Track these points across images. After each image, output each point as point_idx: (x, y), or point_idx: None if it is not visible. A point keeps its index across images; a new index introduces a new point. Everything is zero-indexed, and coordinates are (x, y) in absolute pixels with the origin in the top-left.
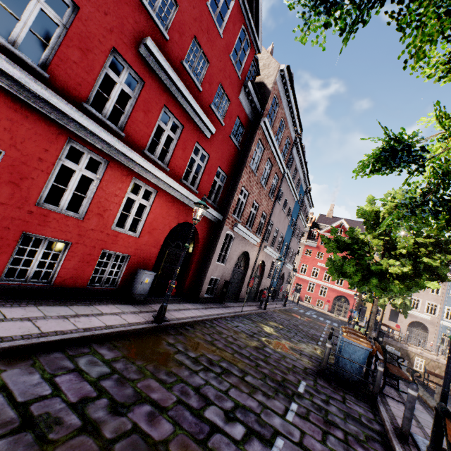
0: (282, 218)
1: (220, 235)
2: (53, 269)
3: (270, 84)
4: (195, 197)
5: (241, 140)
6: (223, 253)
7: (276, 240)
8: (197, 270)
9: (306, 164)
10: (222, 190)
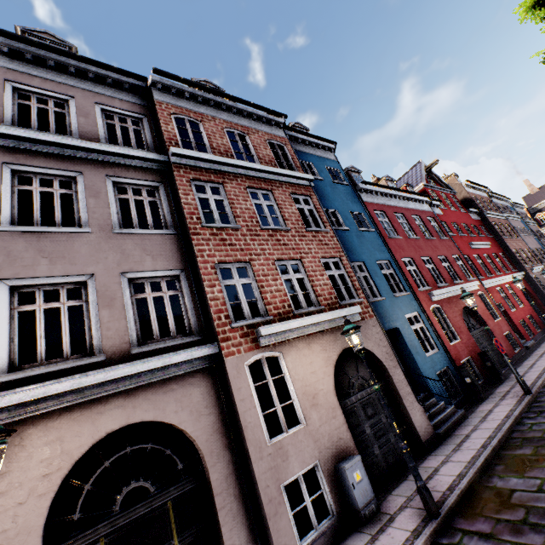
0: (529, 239)
1: (533, 281)
2: (528, 330)
3: (466, 195)
4: (514, 274)
5: (487, 232)
6: (542, 288)
7: (542, 256)
8: (543, 306)
9: (501, 196)
10: (507, 261)
